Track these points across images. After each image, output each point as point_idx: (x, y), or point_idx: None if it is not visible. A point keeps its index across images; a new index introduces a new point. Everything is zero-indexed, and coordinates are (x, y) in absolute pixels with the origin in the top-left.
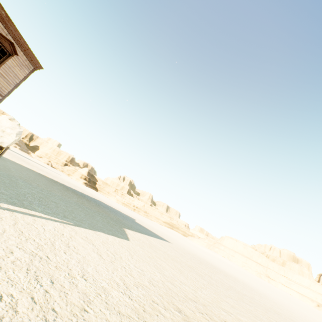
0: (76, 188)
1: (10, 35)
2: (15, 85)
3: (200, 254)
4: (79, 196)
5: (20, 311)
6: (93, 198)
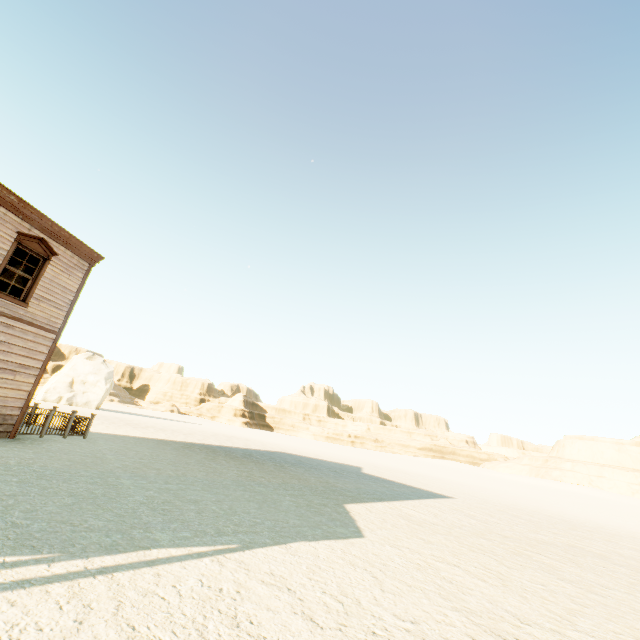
0: (232, 443)
1: (35, 229)
2: (69, 306)
3: (525, 499)
4: (239, 461)
5: None
6: (268, 451)
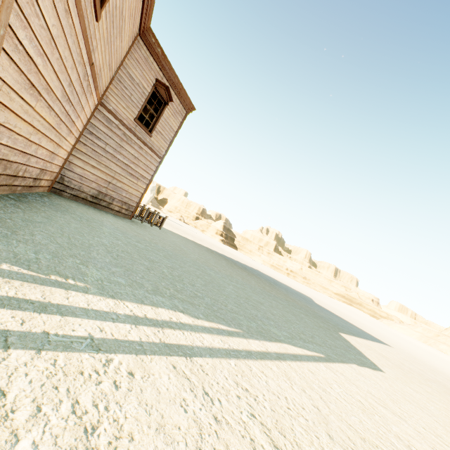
0: (227, 255)
1: (165, 78)
2: (170, 141)
3: (434, 363)
4: (245, 271)
5: None
6: (251, 268)
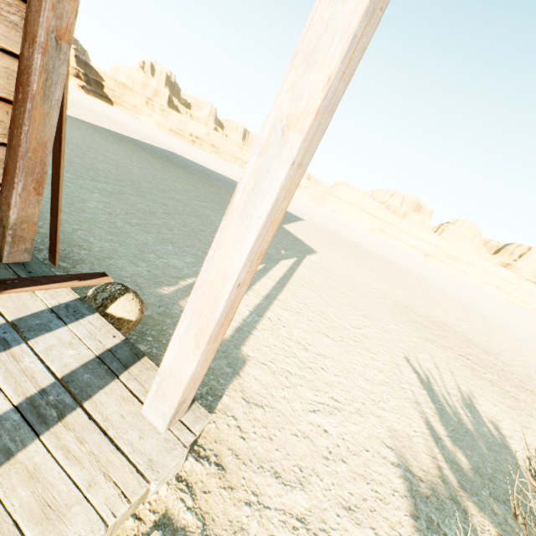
0: (128, 133)
1: None
2: None
3: (325, 222)
4: (178, 168)
5: (413, 352)
6: (168, 152)
